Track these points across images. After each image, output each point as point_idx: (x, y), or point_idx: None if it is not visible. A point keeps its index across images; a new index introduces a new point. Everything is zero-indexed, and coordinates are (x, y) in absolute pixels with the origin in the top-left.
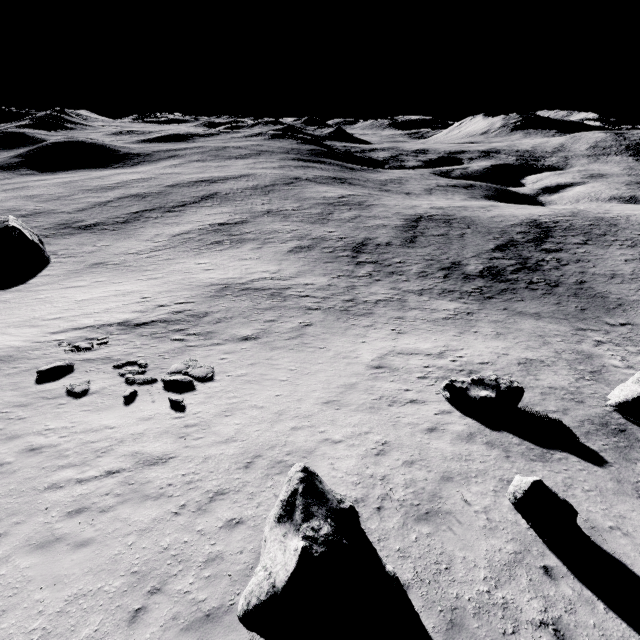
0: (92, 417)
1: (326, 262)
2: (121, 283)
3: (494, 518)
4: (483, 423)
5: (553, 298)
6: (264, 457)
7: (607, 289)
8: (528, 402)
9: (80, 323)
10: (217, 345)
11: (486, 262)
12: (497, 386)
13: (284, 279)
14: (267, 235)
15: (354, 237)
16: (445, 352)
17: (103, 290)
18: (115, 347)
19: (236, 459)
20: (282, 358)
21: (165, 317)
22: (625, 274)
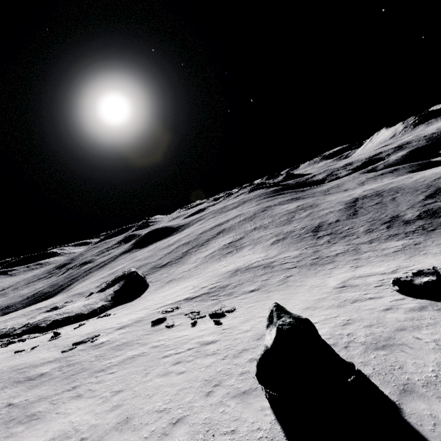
0: (177, 333)
1: (296, 243)
2: (182, 284)
3: None
4: (434, 300)
5: None
6: None
7: None
8: None
9: (166, 303)
10: (236, 297)
11: (420, 208)
12: (435, 272)
13: (270, 258)
14: (256, 240)
15: (312, 224)
16: (397, 270)
17: (174, 289)
18: (184, 308)
19: (252, 337)
20: (275, 295)
21: (206, 291)
22: None
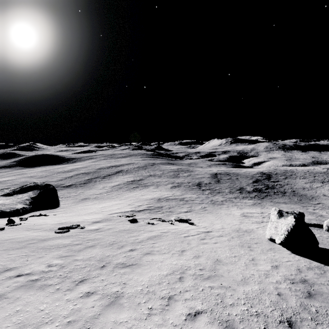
0: (168, 227)
1: (189, 190)
2: (109, 202)
3: (324, 237)
4: None
5: (286, 197)
6: (240, 230)
7: (304, 192)
8: (306, 221)
9: (114, 212)
10: (178, 214)
11: (253, 187)
12: (295, 213)
13: (179, 196)
14: (156, 183)
15: (194, 181)
16: (263, 212)
17: (105, 204)
18: (141, 216)
19: (232, 231)
20: (208, 215)
21: (146, 208)
22: (308, 187)
